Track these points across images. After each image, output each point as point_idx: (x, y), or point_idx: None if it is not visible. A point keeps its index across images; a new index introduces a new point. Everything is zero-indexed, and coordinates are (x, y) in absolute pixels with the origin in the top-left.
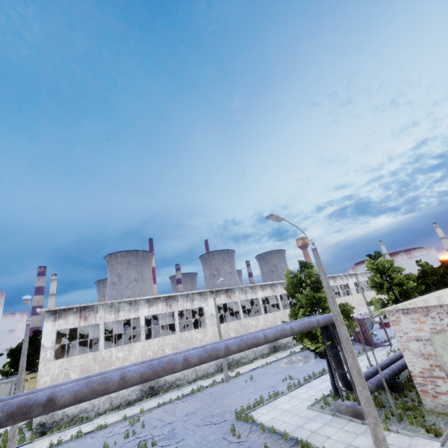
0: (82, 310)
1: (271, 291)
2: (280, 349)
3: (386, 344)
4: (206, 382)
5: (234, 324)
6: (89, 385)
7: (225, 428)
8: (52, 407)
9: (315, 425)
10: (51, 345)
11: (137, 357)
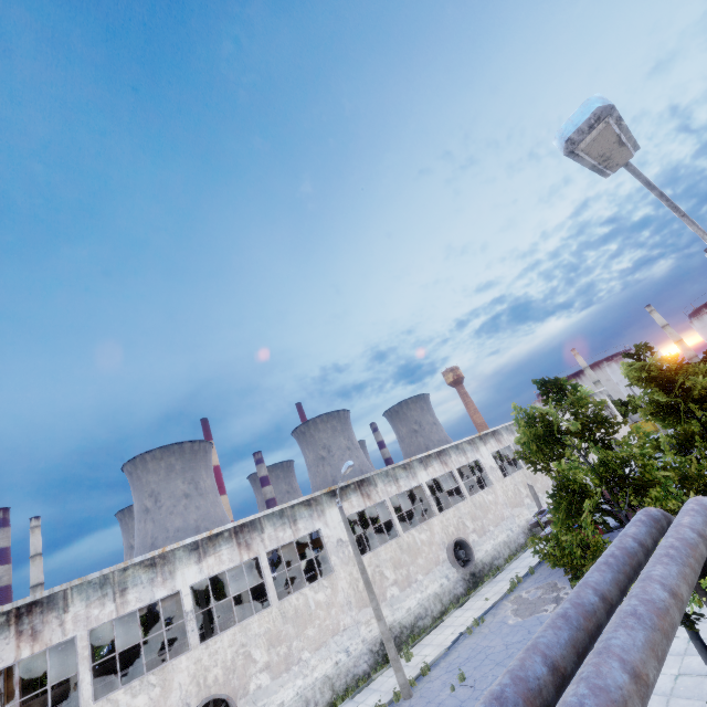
0: (22, 615)
1: (440, 466)
2: (484, 577)
3: None
4: (358, 706)
5: (387, 550)
6: None
7: None
8: None
9: None
10: None
11: (186, 694)
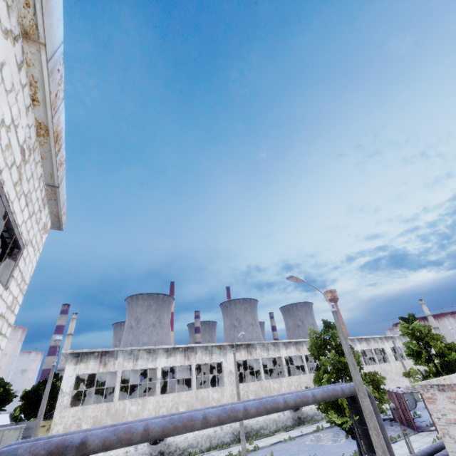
0: (103, 355)
1: (295, 350)
2: (305, 422)
3: (431, 428)
4: (220, 453)
5: (254, 385)
6: (117, 433)
7: None
8: (83, 451)
9: None
10: (69, 390)
11: (150, 413)
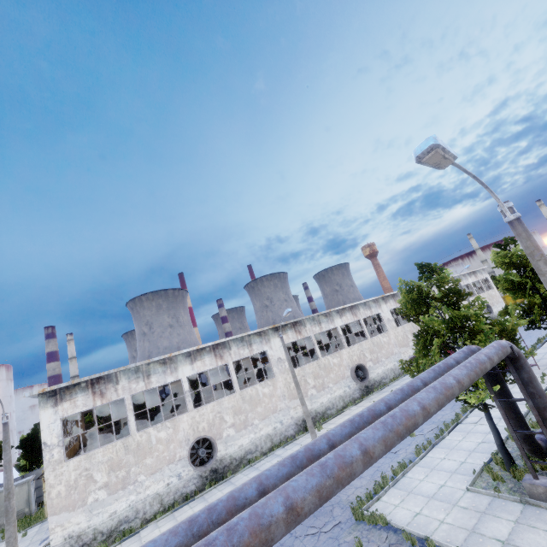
0: (94, 383)
1: (351, 316)
2: (374, 389)
3: None
4: (287, 451)
5: (310, 367)
6: None
7: (342, 541)
8: None
9: (501, 528)
10: (57, 441)
11: (187, 434)
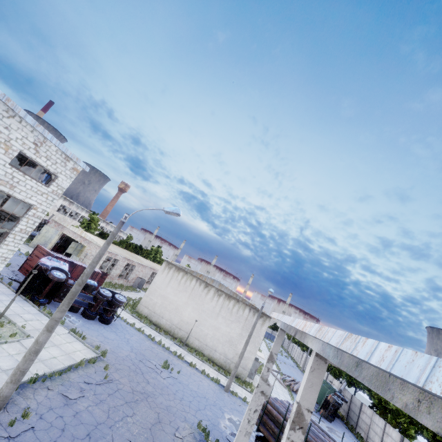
0: None
1: None
2: None
3: None
4: None
5: None
6: None
7: None
8: None
9: None
10: None
11: None
